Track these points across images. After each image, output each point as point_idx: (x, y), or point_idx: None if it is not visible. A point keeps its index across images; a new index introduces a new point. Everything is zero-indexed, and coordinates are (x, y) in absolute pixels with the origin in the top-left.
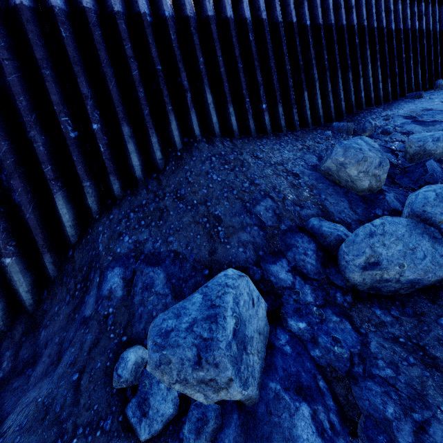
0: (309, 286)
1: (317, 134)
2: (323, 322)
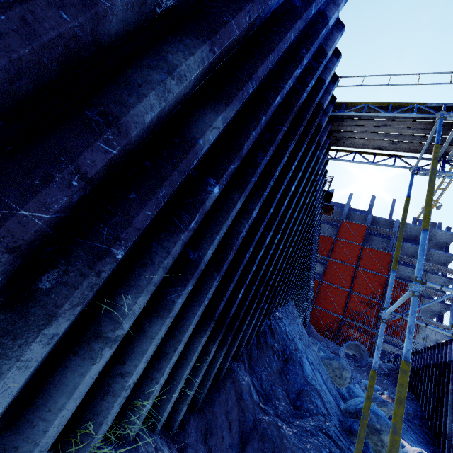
0: None
1: None
2: None
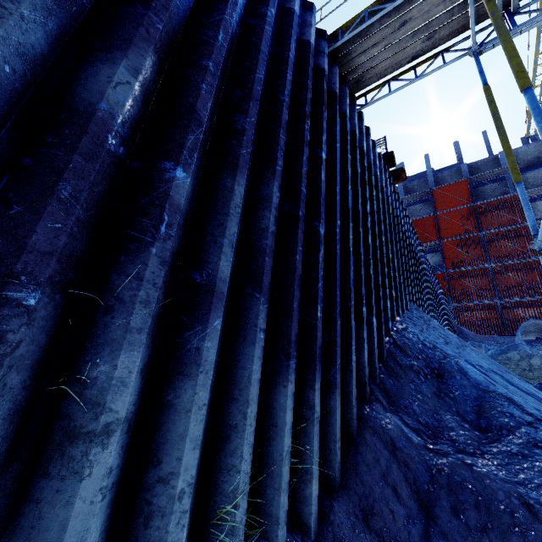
0: None
1: None
2: None
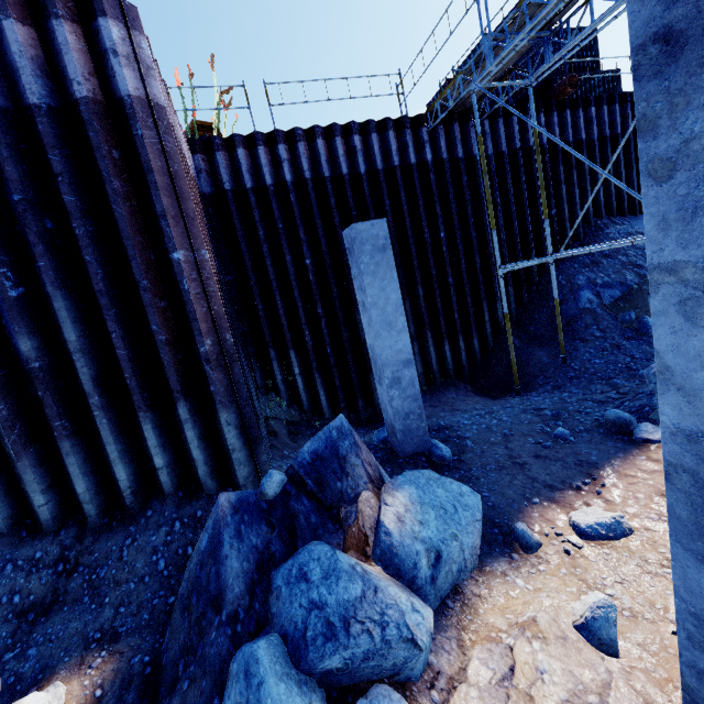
0: None
1: None
2: None
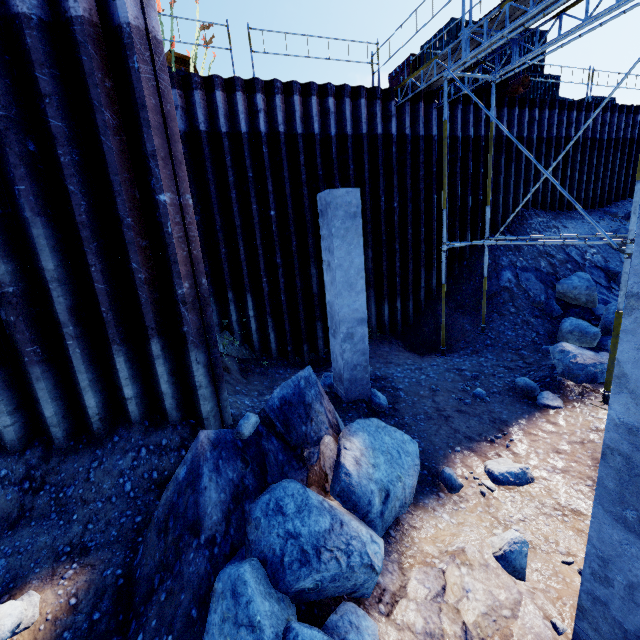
0: (604, 287)
1: (595, 216)
2: (612, 297)
